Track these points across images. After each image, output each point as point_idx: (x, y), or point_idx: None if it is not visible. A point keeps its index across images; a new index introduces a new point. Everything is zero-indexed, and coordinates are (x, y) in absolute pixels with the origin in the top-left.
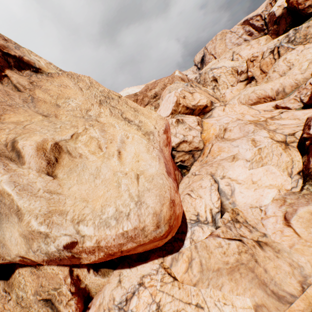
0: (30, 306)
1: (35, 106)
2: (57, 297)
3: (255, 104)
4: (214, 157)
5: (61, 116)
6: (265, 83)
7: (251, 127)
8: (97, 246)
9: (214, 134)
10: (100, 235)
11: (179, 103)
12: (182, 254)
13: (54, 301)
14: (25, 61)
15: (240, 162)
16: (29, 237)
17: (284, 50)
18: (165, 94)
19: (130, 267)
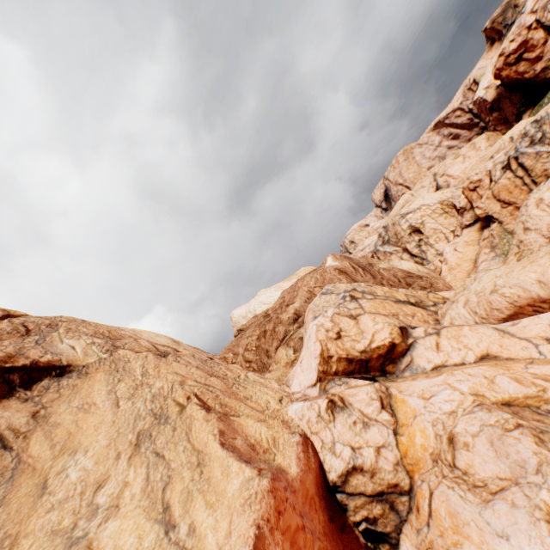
0: None
1: (6, 494)
2: None
3: (513, 318)
4: (446, 545)
5: (21, 546)
6: (518, 257)
7: (527, 449)
8: None
9: (427, 450)
10: None
11: (328, 356)
12: None
13: None
14: (43, 365)
15: None
16: None
17: (532, 159)
18: (307, 320)
19: None
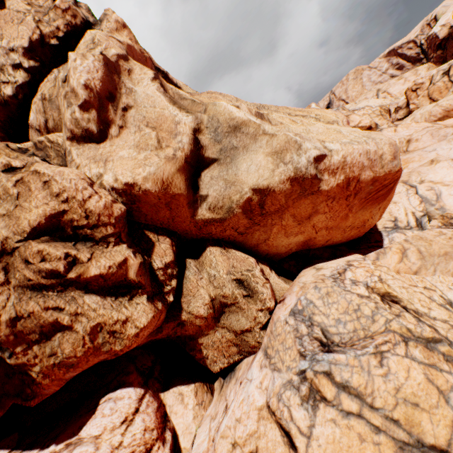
0: (224, 286)
1: None
2: (251, 278)
3: (440, 120)
4: None
5: None
6: None
7: (450, 130)
8: (342, 163)
9: None
10: (346, 150)
11: None
12: (389, 248)
13: (249, 281)
14: (170, 78)
15: (443, 163)
16: (281, 151)
17: None
18: None
19: (325, 262)
